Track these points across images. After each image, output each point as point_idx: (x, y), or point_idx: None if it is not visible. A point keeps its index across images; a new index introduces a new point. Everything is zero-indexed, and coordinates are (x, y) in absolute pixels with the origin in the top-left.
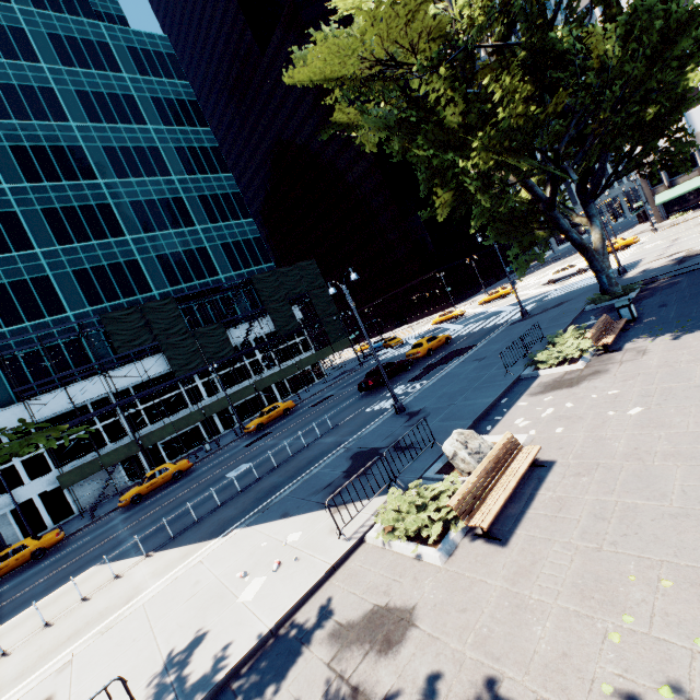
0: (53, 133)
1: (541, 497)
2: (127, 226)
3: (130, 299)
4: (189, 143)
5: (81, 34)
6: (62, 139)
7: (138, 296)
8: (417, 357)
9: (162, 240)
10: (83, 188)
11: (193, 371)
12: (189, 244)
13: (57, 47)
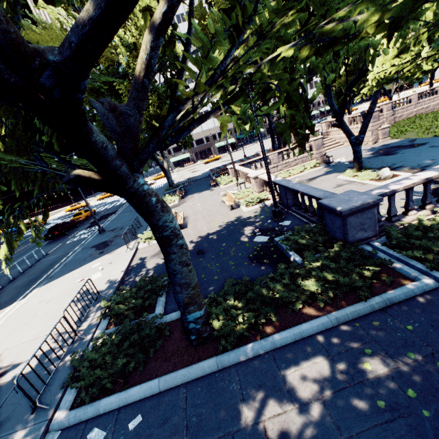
0: None
1: (189, 220)
2: None
3: None
4: None
5: None
6: None
7: None
8: (80, 220)
9: None
10: None
11: None
12: None
13: None
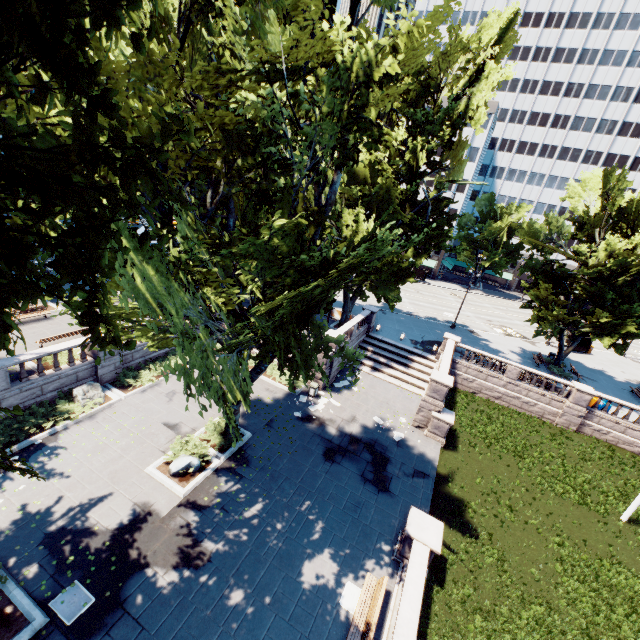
0: None
1: (32, 325)
2: None
3: None
4: None
5: None
6: None
7: None
8: None
9: None
10: None
11: None
12: None
13: None
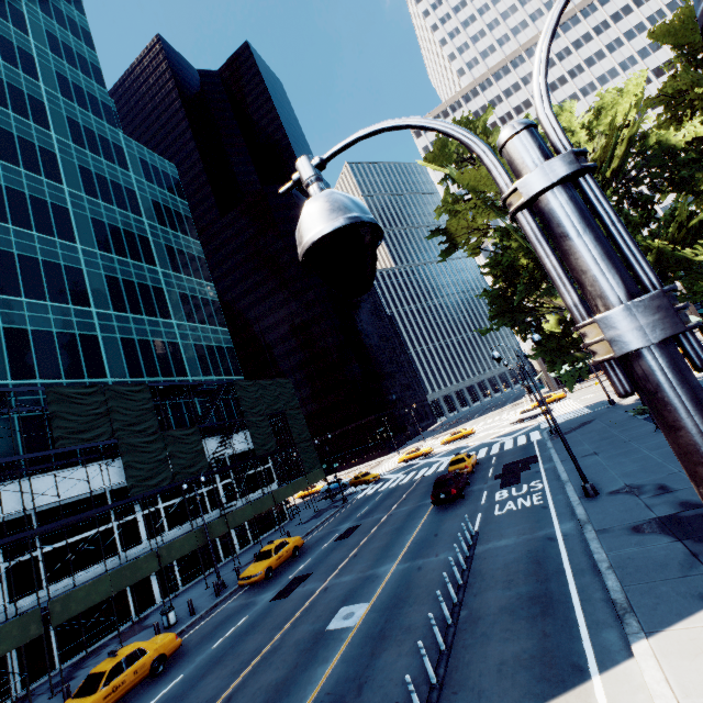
0: (39, 186)
1: None
2: (95, 298)
3: (74, 380)
4: (179, 246)
5: (100, 131)
6: (49, 195)
7: (85, 380)
8: (466, 471)
9: (132, 323)
10: (55, 245)
11: (154, 489)
12: (161, 335)
13: (73, 129)
